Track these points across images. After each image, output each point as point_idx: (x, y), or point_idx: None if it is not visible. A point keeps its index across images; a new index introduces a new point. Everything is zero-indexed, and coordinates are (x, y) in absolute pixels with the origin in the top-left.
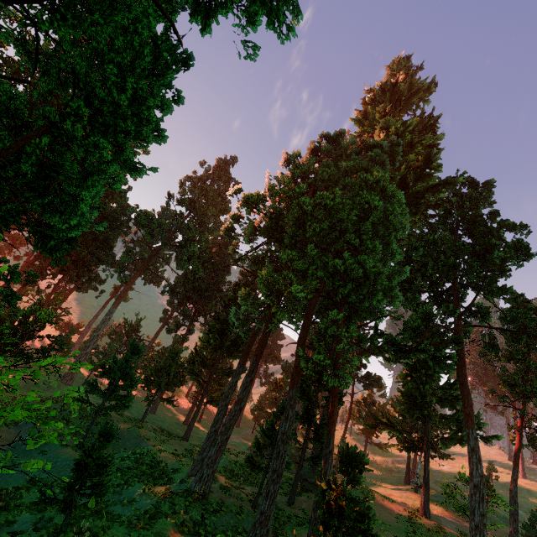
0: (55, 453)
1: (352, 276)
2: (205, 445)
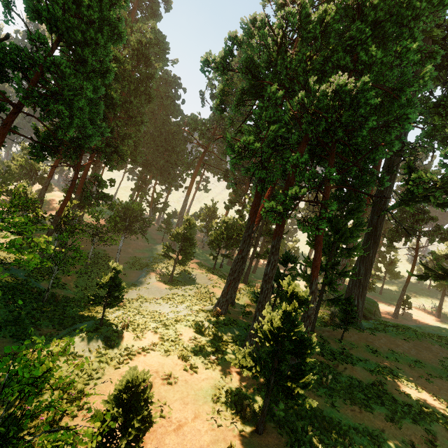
0: (152, 284)
1: (321, 107)
2: None
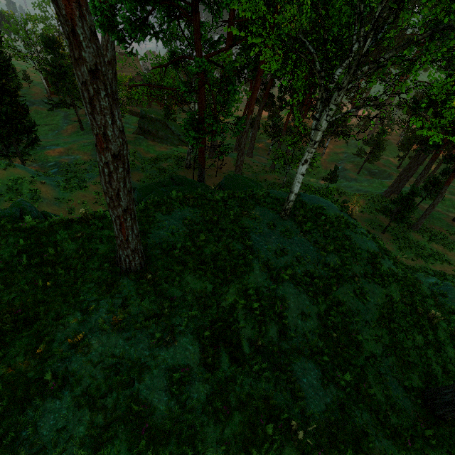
0: (346, 174)
1: None
2: (401, 182)
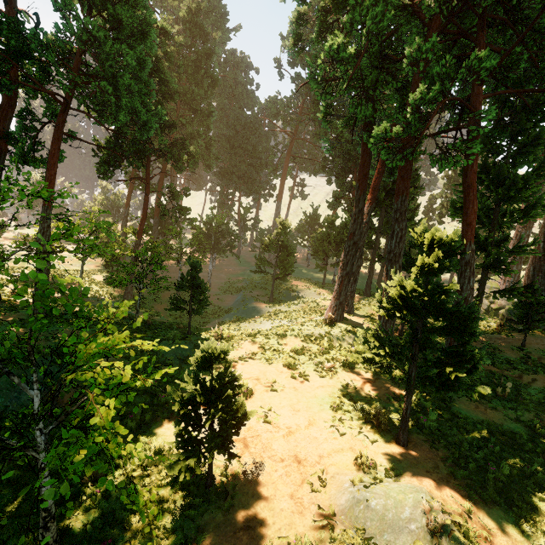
0: (250, 304)
1: None
2: None
